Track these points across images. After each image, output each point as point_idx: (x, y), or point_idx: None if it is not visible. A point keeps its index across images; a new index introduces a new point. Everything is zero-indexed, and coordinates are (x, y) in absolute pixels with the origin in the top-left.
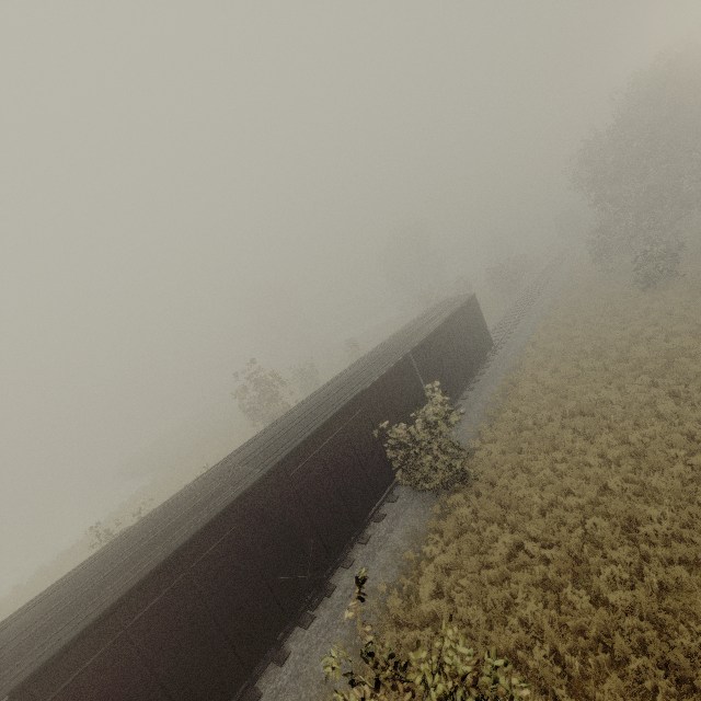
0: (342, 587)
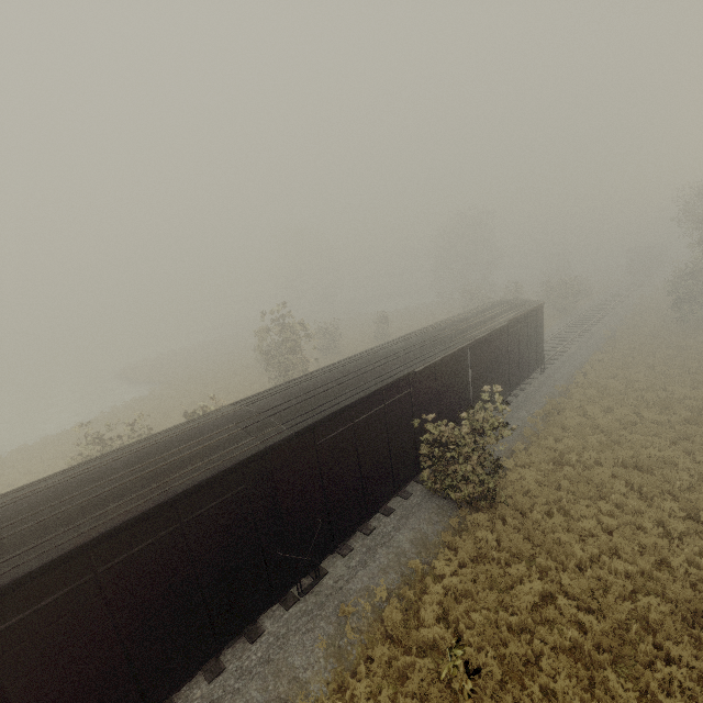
0: (334, 575)
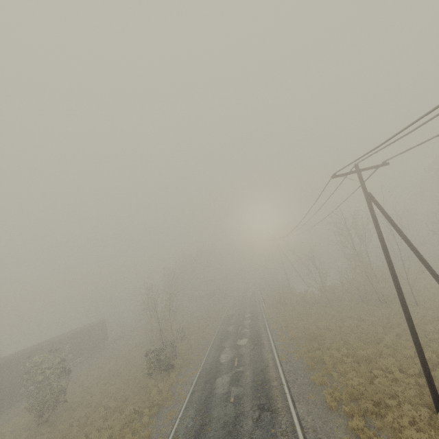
0: (8, 411)
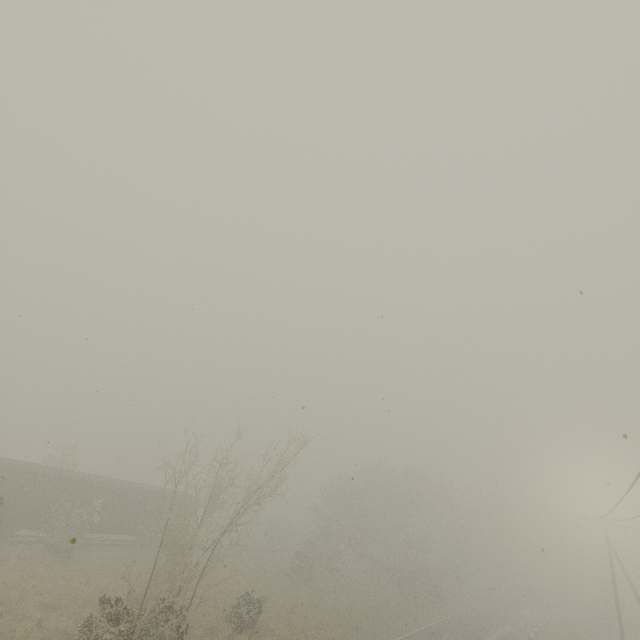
0: None
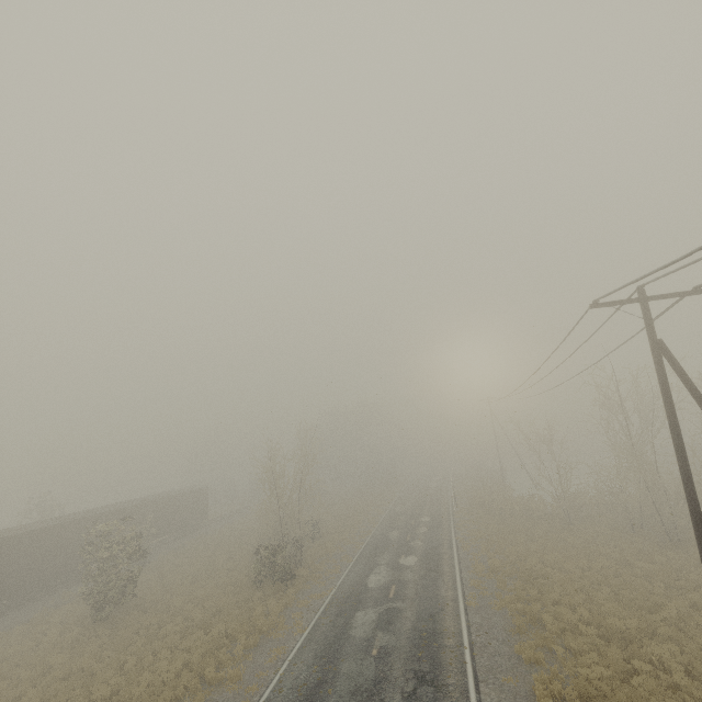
0: (61, 593)
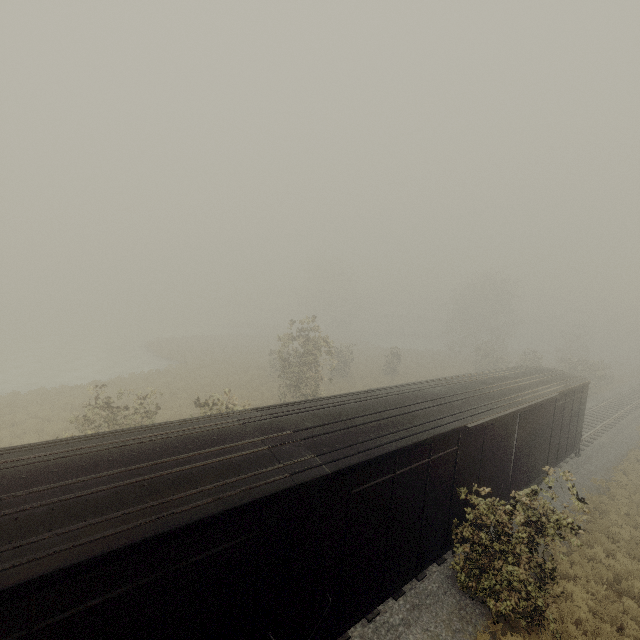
0: None
